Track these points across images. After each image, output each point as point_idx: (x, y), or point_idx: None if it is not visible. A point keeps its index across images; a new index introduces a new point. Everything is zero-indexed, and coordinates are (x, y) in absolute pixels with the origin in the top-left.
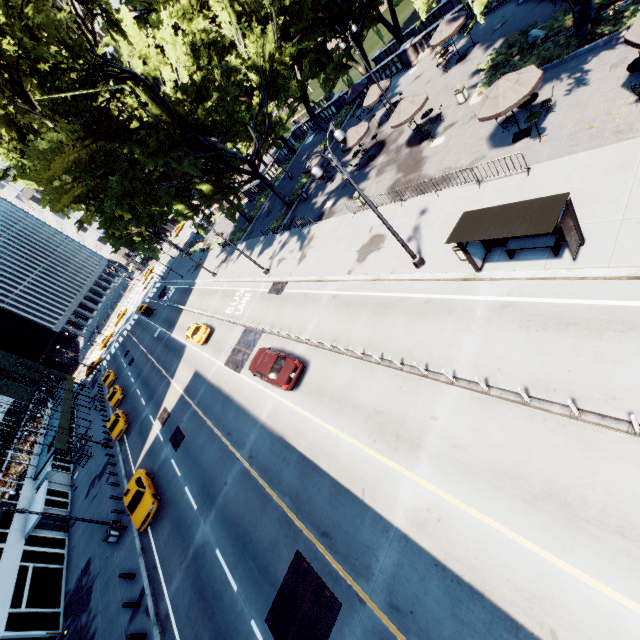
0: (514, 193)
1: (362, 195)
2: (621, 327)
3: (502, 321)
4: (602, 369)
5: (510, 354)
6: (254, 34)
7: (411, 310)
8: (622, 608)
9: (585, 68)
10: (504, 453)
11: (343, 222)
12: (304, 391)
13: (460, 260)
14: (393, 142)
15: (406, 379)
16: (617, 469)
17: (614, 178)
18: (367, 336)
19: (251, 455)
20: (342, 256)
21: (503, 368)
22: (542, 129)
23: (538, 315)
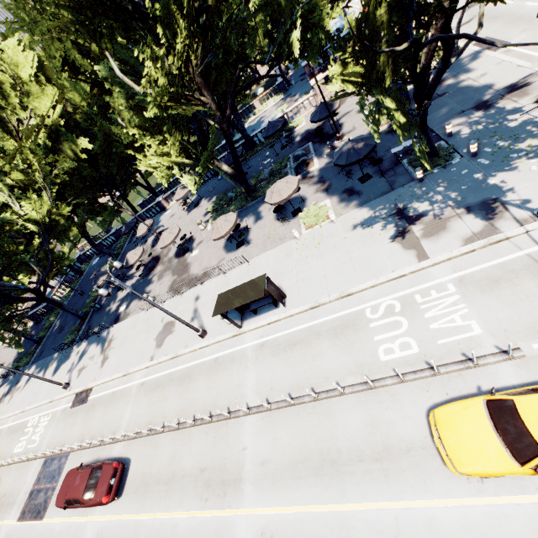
0: (246, 276)
1: (145, 299)
2: (317, 336)
3: (264, 355)
4: (318, 363)
5: (274, 375)
6: (29, 198)
7: (207, 370)
8: (379, 511)
9: (258, 210)
10: (292, 447)
11: (138, 319)
12: (129, 492)
13: (228, 324)
14: (165, 256)
15: (217, 427)
16: (344, 420)
17: (287, 261)
18: (178, 406)
19: None
20: (143, 347)
21: (274, 386)
22: (249, 240)
23: (280, 344)
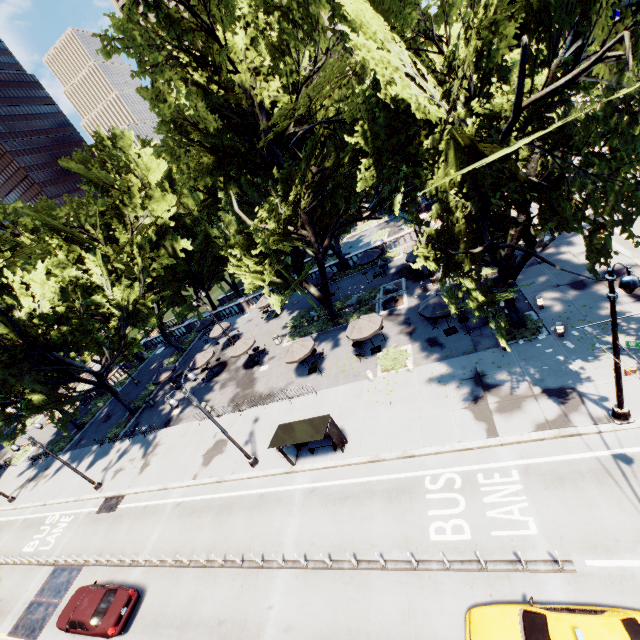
0: (311, 408)
1: (208, 415)
2: (370, 494)
3: (312, 503)
4: (365, 526)
5: (318, 528)
6: (123, 285)
7: (249, 505)
8: None
9: (338, 338)
10: (321, 618)
11: (190, 428)
12: (137, 629)
13: (282, 458)
14: (233, 363)
15: (247, 575)
16: (381, 599)
17: (356, 402)
18: (211, 540)
19: None
20: (188, 461)
21: (315, 541)
22: (322, 368)
23: (331, 494)
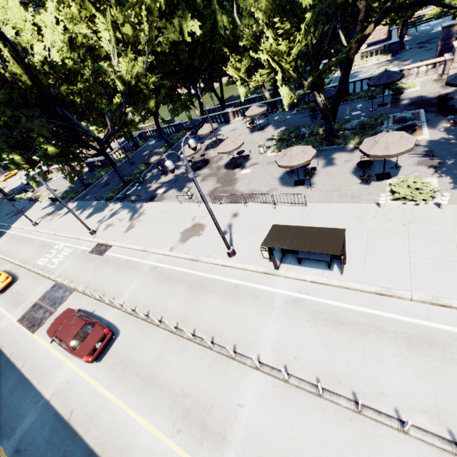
0: (298, 218)
1: (201, 193)
2: (377, 331)
3: (295, 313)
4: (370, 366)
5: (303, 344)
6: (128, 57)
7: (223, 291)
8: None
9: (331, 157)
10: (305, 450)
11: (171, 207)
12: (107, 363)
13: (263, 257)
14: (215, 162)
15: (215, 359)
16: None
17: (357, 224)
18: (182, 310)
19: (18, 448)
20: (167, 234)
21: (298, 357)
22: (311, 183)
23: (321, 312)
